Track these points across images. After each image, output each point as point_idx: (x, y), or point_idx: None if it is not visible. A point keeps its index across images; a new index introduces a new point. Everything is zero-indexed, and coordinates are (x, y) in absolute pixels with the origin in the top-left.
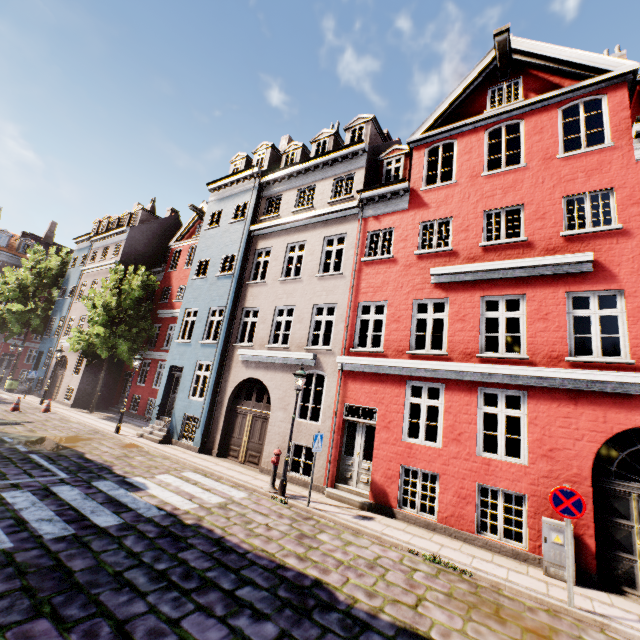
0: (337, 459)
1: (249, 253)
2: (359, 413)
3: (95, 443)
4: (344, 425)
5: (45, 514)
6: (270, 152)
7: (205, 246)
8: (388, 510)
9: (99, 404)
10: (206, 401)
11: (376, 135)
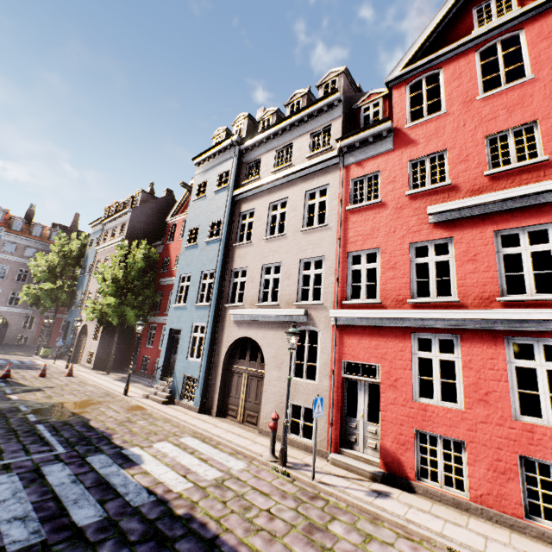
0: (339, 421)
1: (234, 217)
2: (356, 368)
3: (103, 407)
4: (343, 383)
5: (21, 509)
6: (247, 121)
7: (194, 215)
8: (405, 482)
9: (116, 365)
10: (203, 362)
11: (349, 87)
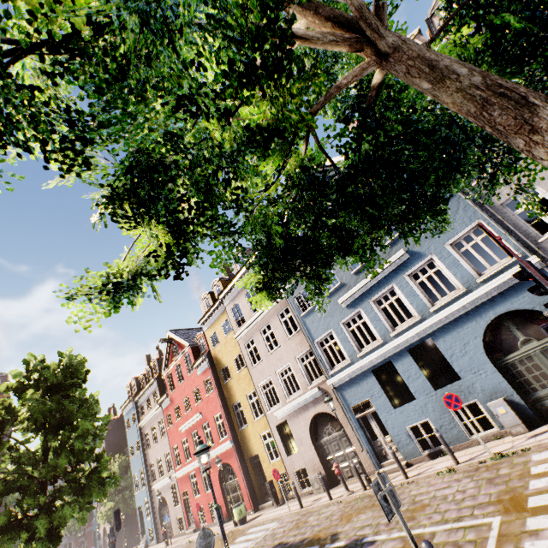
0: (186, 517)
1: (143, 437)
2: None
3: None
4: (185, 501)
5: None
6: (135, 381)
7: (130, 439)
8: (199, 528)
9: (130, 544)
10: (152, 517)
11: (162, 360)
